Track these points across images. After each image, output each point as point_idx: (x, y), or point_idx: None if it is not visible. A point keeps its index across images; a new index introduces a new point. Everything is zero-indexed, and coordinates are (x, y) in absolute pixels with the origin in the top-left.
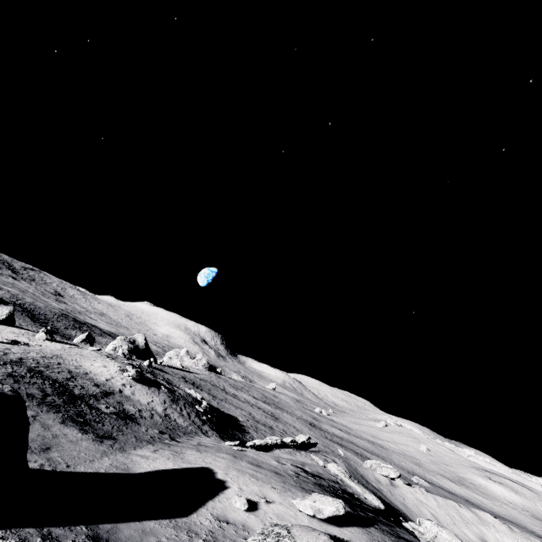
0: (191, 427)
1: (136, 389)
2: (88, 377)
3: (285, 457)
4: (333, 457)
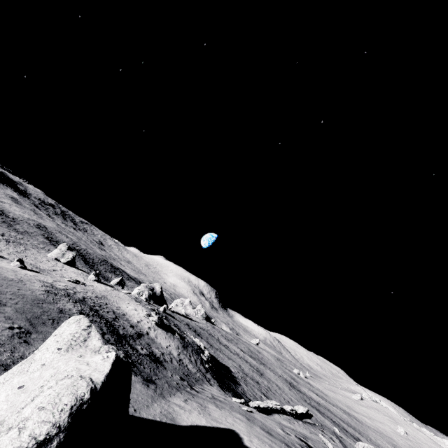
0: (199, 374)
1: (158, 333)
2: (125, 318)
3: (285, 425)
4: (330, 434)
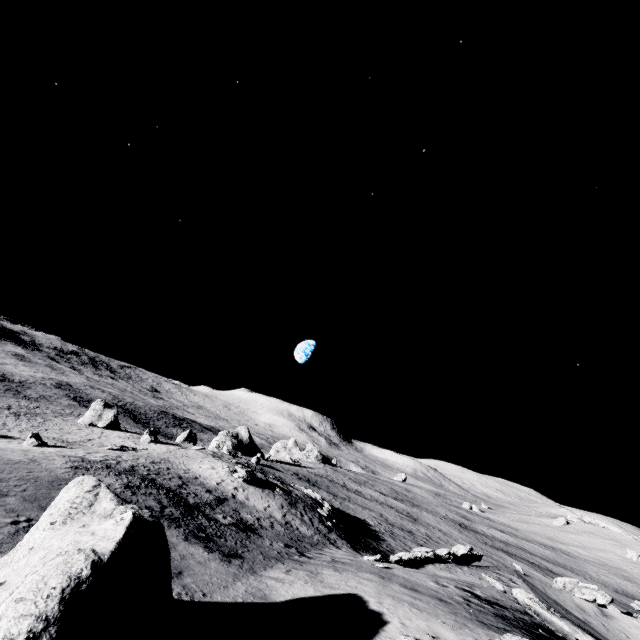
0: (317, 536)
1: (250, 493)
2: (198, 482)
3: (443, 576)
4: (508, 575)
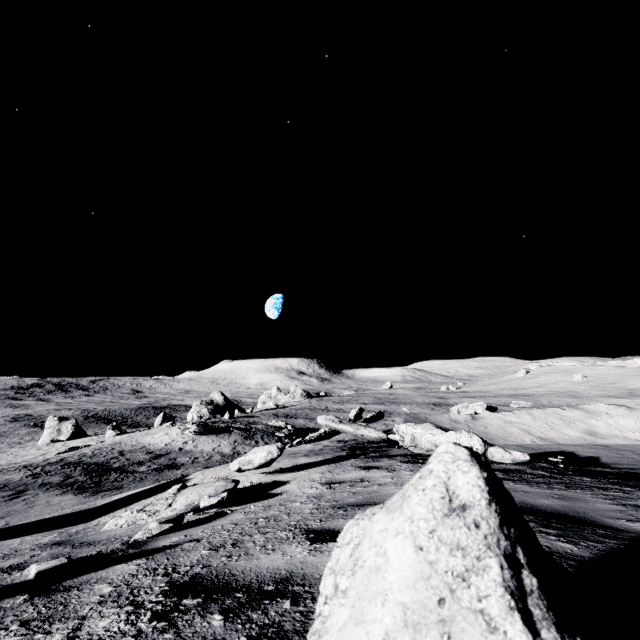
0: None
1: (200, 442)
2: (144, 449)
3: None
4: (394, 418)
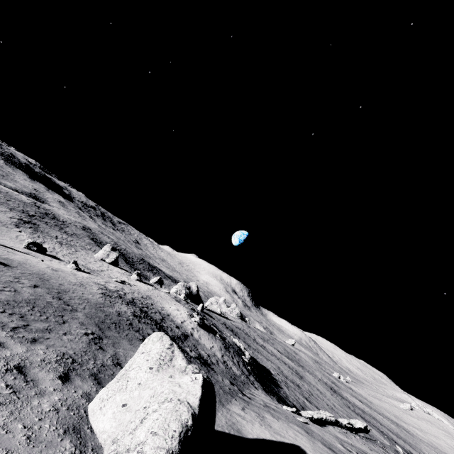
0: (243, 376)
1: (201, 334)
2: (170, 318)
3: (342, 439)
4: (392, 453)
